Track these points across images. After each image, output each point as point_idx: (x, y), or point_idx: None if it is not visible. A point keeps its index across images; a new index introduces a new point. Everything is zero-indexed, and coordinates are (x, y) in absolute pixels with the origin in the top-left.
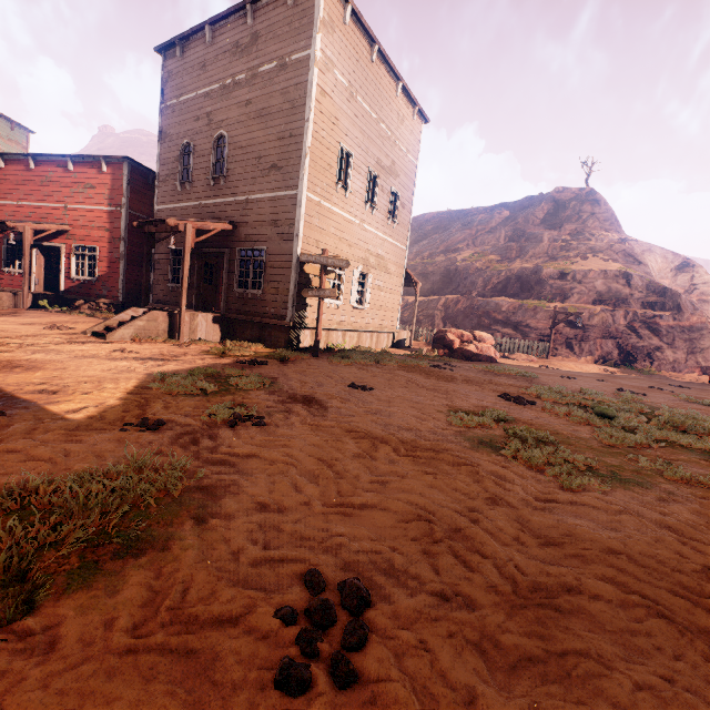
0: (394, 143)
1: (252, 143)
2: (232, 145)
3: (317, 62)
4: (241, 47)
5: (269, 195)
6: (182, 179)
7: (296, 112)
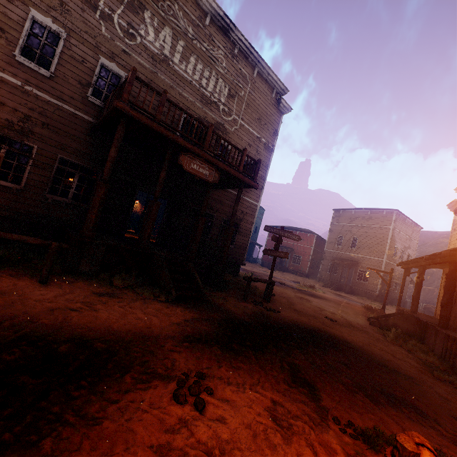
0: (410, 239)
1: (367, 243)
2: (359, 241)
3: (392, 229)
4: (365, 218)
5: (372, 258)
6: (337, 244)
7: (384, 240)
